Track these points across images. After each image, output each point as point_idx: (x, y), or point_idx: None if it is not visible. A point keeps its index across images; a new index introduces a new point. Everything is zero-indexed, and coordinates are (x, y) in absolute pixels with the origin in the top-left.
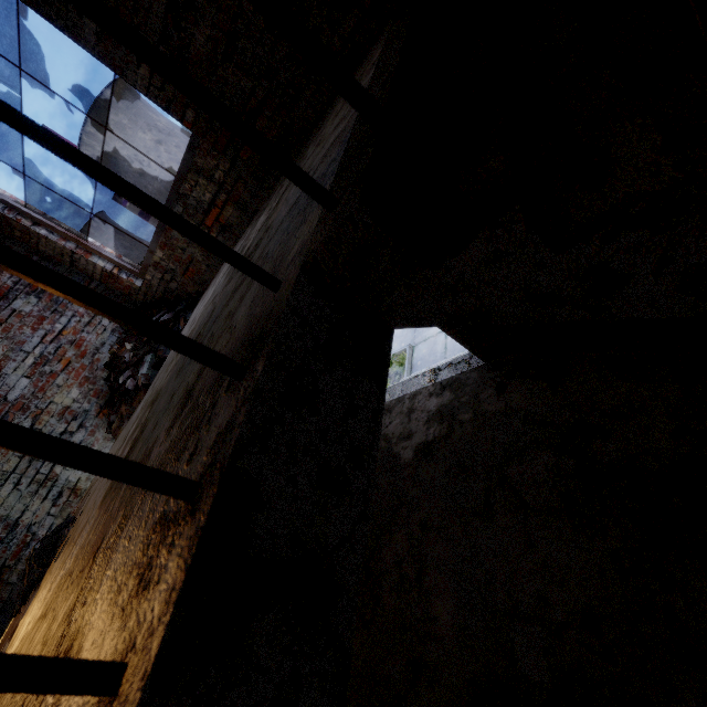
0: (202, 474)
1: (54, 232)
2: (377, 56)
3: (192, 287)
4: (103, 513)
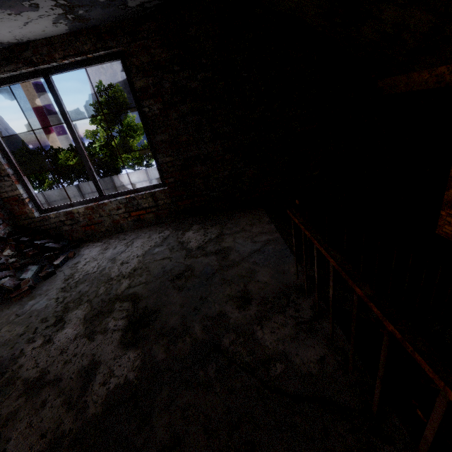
0: (315, 312)
1: (5, 158)
2: (269, 220)
3: (80, 235)
4: (167, 344)
